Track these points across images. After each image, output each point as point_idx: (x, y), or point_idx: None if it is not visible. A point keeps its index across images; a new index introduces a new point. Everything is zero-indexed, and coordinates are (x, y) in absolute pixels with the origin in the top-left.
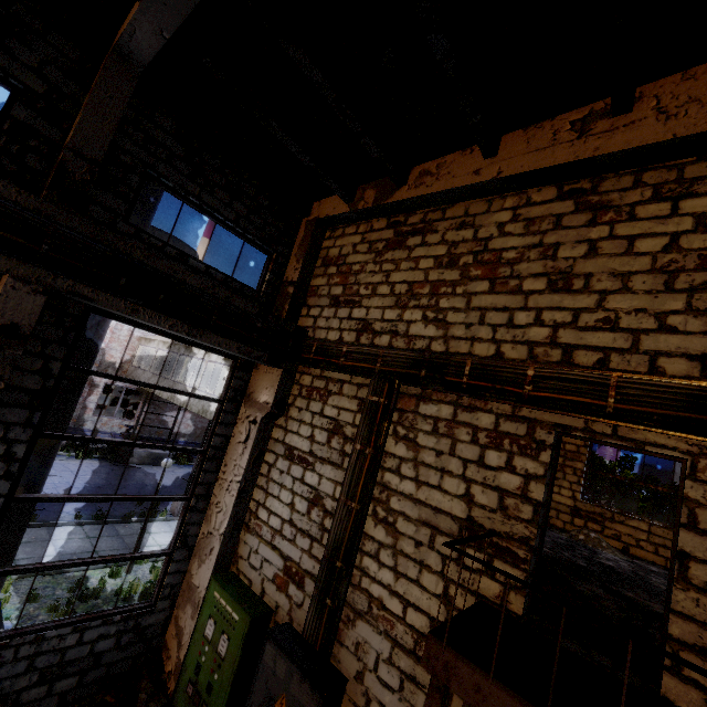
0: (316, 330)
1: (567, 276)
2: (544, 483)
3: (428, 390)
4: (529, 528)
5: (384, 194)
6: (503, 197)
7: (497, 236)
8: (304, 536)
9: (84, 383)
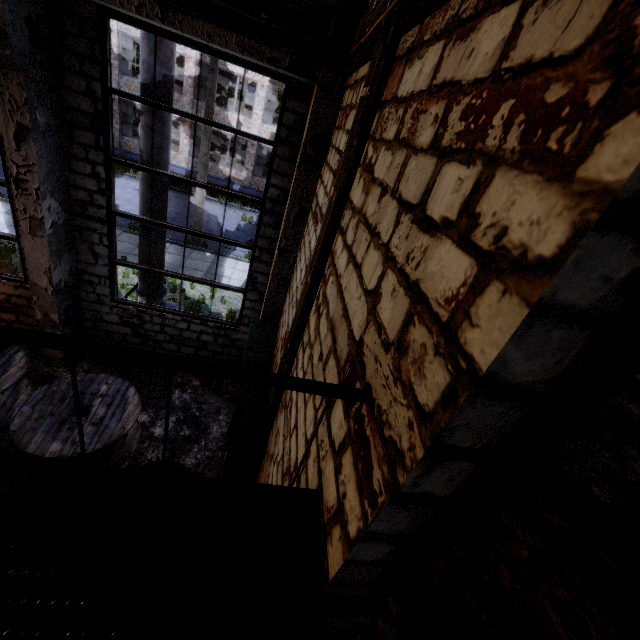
0: None
1: None
2: (528, 298)
3: (425, 19)
4: (413, 434)
5: None
6: None
7: None
8: (295, 306)
9: (166, 121)
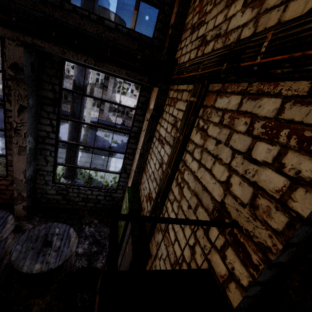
0: (180, 58)
1: None
2: None
3: (225, 84)
4: (273, 240)
5: None
6: None
7: None
8: (155, 181)
9: (83, 99)
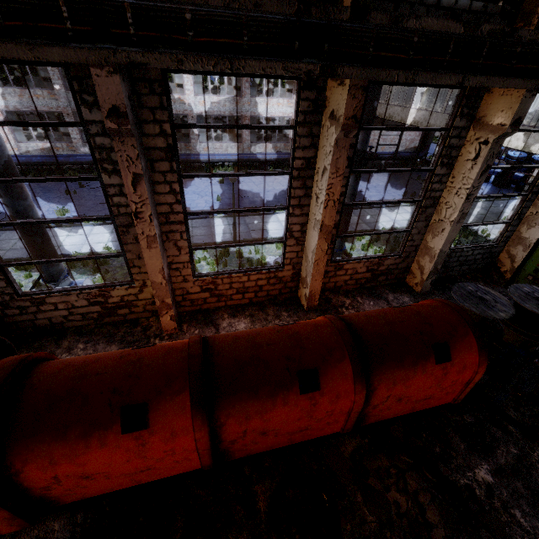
0: None
1: None
2: None
3: None
4: None
5: None
6: None
7: None
8: None
9: None
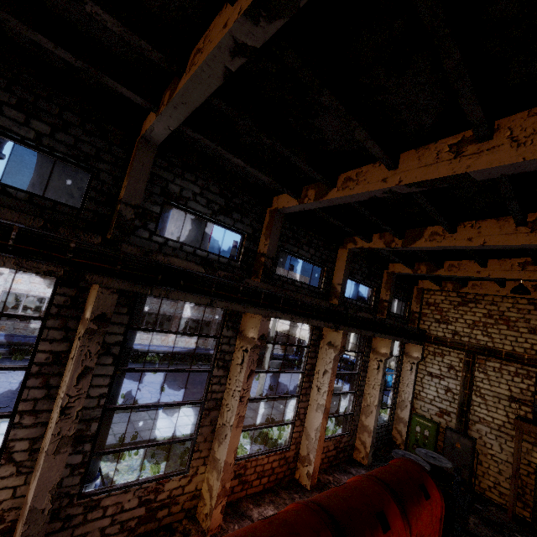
0: (430, 331)
1: (534, 330)
2: (534, 386)
3: (488, 358)
4: (531, 398)
5: (457, 288)
6: (507, 298)
7: (507, 311)
8: (446, 401)
9: None
